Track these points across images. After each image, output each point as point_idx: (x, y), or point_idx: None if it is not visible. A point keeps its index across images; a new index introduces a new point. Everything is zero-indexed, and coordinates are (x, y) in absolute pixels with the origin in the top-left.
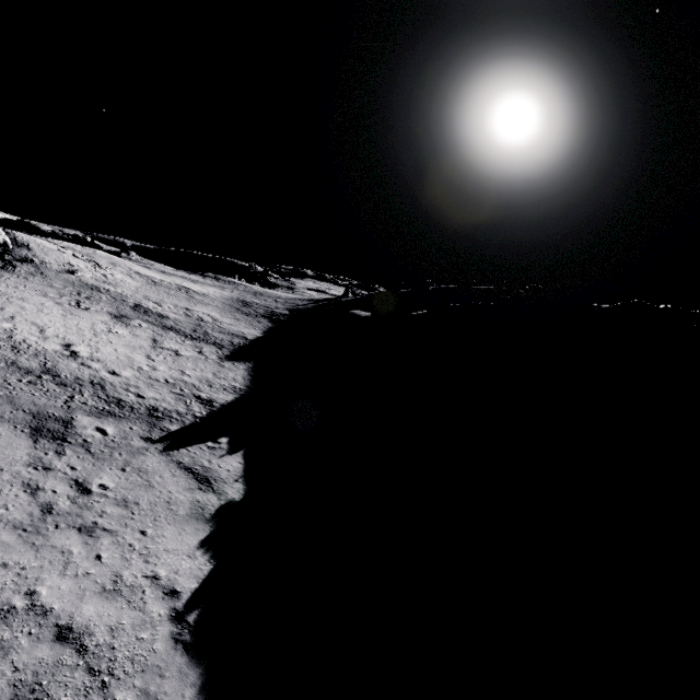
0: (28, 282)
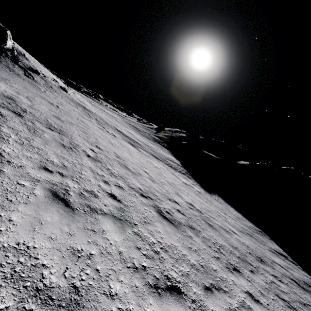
0: (58, 98)
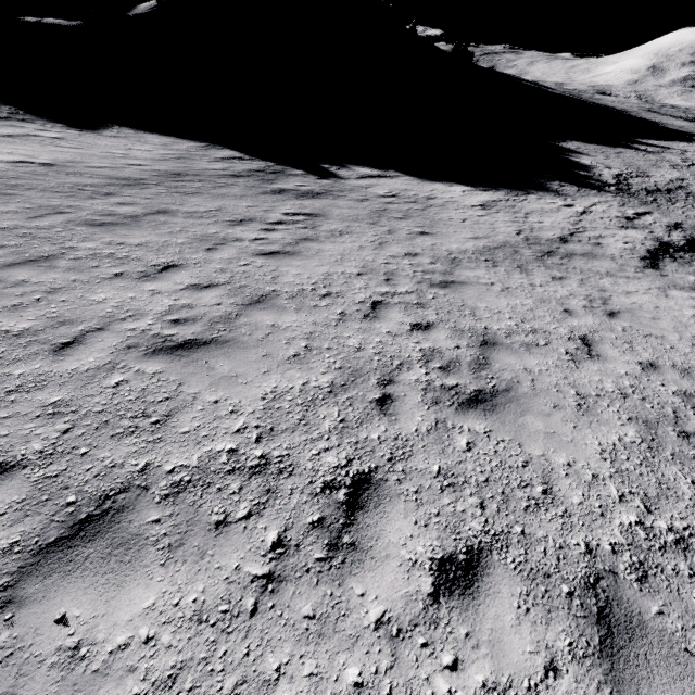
0: None
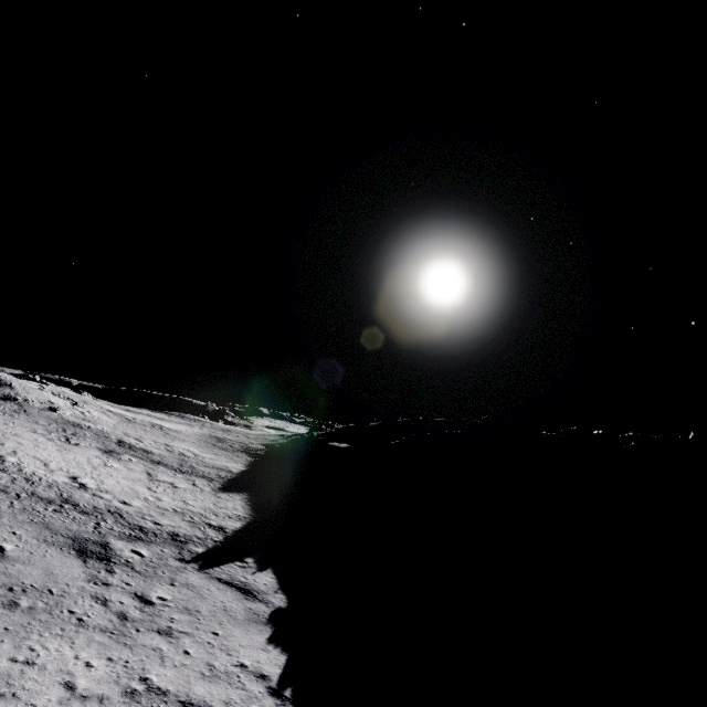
0: (15, 419)
